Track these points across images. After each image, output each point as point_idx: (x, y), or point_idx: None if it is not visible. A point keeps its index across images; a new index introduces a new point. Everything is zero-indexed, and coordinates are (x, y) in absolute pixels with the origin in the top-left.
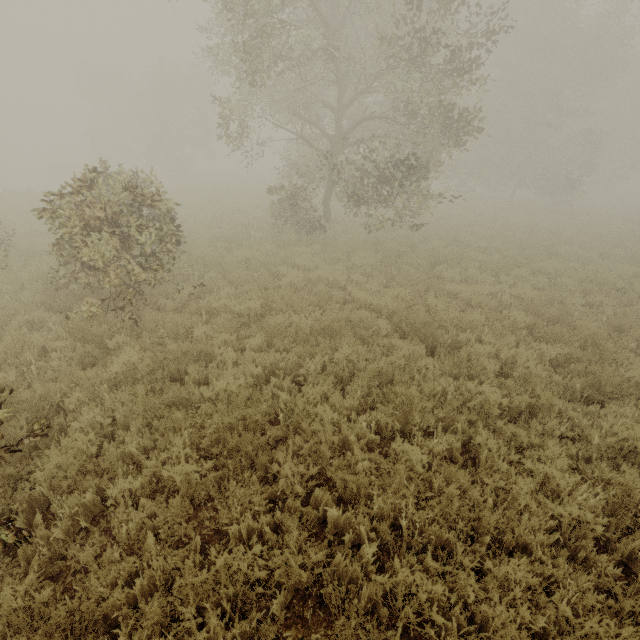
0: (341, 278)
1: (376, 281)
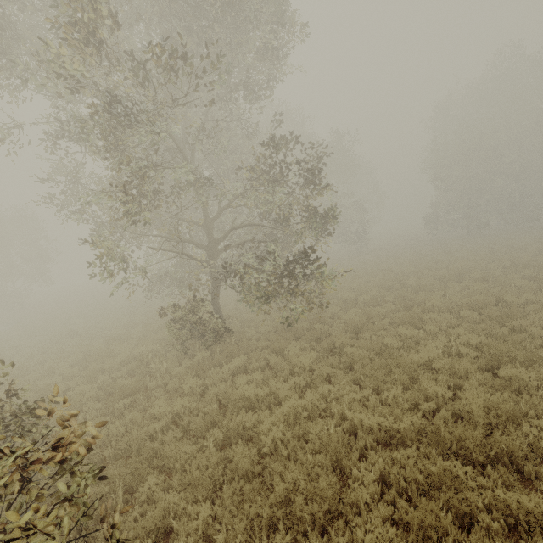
0: (314, 398)
1: (343, 381)
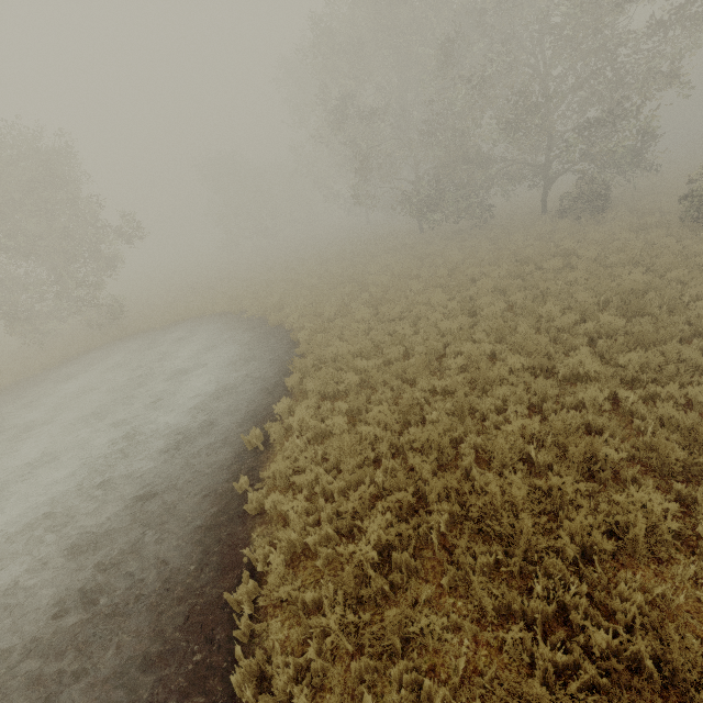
0: None
1: None
